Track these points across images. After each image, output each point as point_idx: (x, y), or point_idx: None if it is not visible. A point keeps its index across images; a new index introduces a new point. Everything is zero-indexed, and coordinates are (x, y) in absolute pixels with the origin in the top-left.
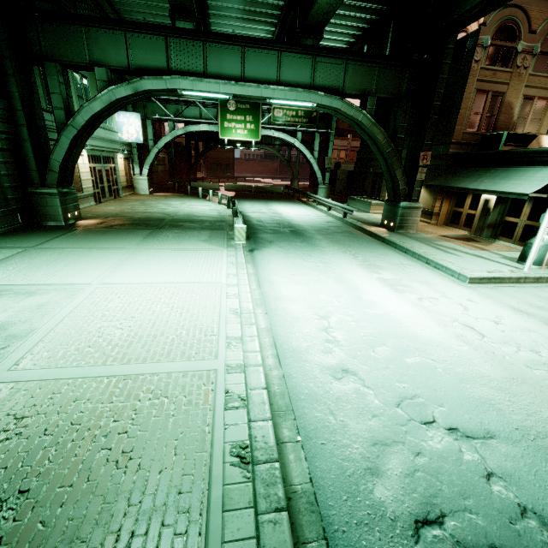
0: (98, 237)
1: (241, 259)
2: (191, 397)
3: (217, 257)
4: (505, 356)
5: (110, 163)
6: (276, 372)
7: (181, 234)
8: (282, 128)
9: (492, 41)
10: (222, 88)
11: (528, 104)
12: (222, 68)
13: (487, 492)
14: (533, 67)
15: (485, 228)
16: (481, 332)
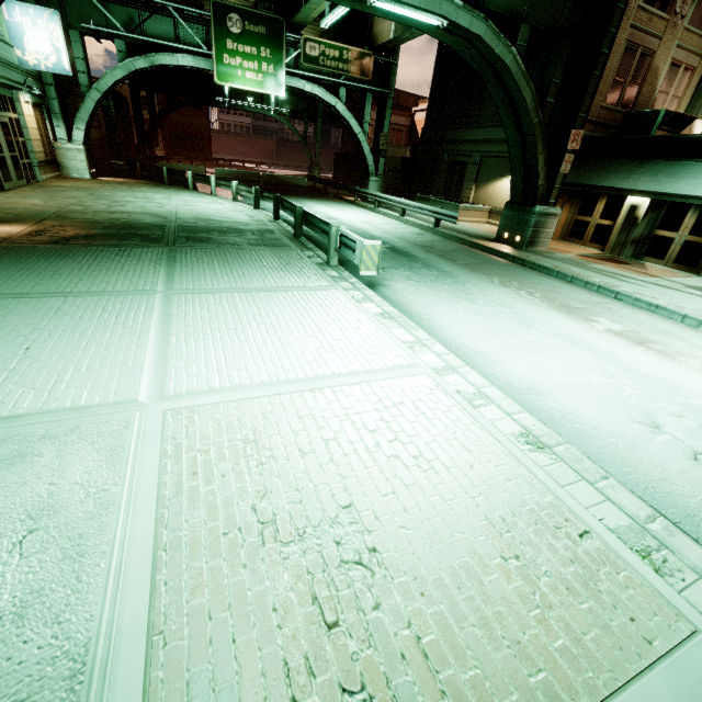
0: (54, 265)
1: (385, 305)
2: None
3: (343, 304)
4: None
5: (6, 109)
6: None
7: (224, 256)
8: (316, 78)
9: None
10: None
11: (674, 73)
12: None
13: None
14: (690, 17)
15: (628, 244)
16: None
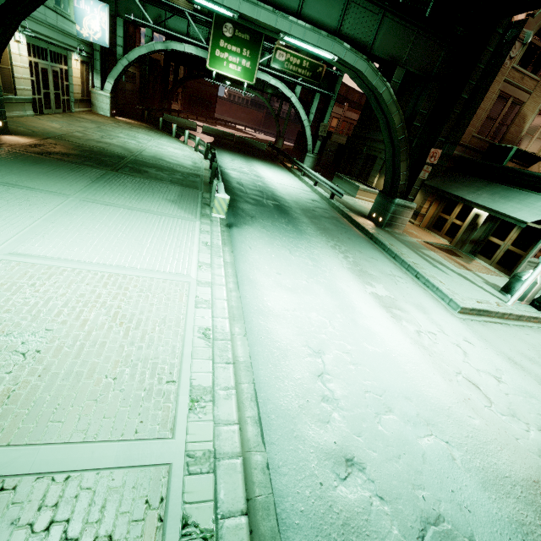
0: (25, 167)
1: (217, 239)
2: (121, 540)
3: (188, 231)
4: (518, 439)
5: (60, 62)
6: (257, 455)
7: (143, 184)
8: (281, 76)
9: (533, 39)
10: None
11: (540, 121)
12: None
13: None
14: None
15: (467, 242)
16: (487, 395)
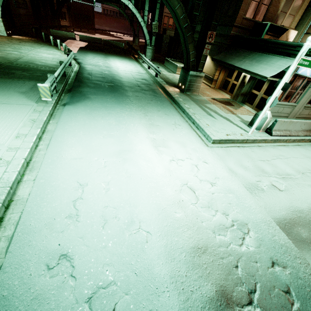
0: None
1: (43, 115)
2: None
3: (22, 113)
4: (203, 222)
5: None
6: None
7: (4, 83)
8: None
9: None
10: None
11: (291, 0)
12: None
13: None
14: None
15: (239, 95)
16: (198, 196)
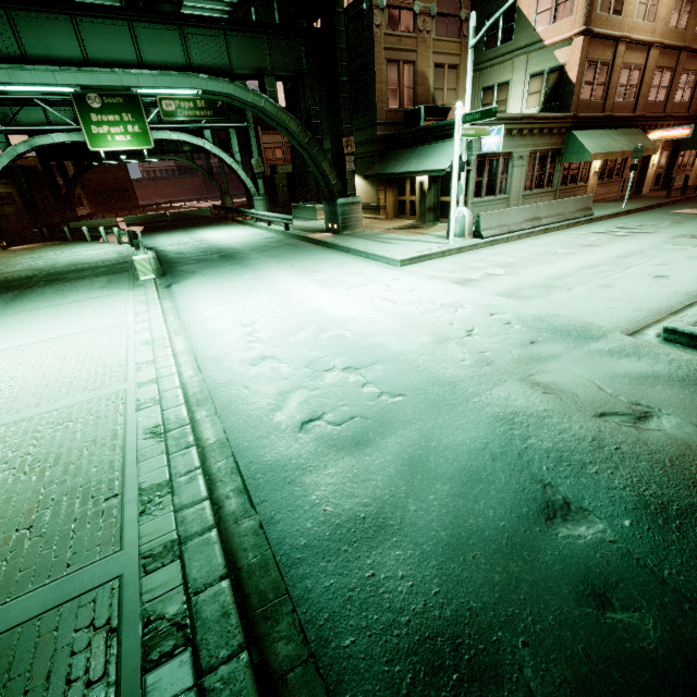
0: None
1: (152, 295)
2: (99, 414)
3: (121, 300)
4: (407, 312)
5: None
6: (196, 378)
7: (64, 287)
8: (181, 127)
9: (388, 2)
10: (59, 78)
11: (441, 72)
12: (49, 47)
13: (360, 393)
14: (435, 31)
15: (426, 212)
16: (395, 301)
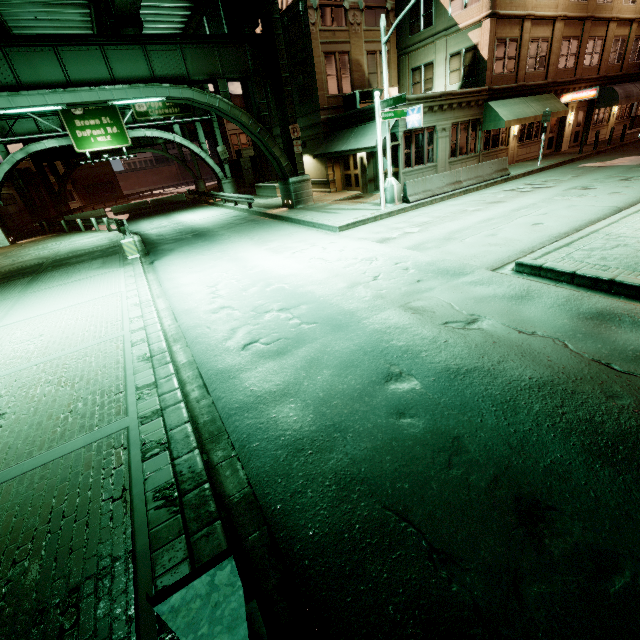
0: None
1: (139, 270)
2: (106, 351)
3: (114, 276)
4: (334, 267)
5: None
6: (173, 326)
7: (68, 270)
8: (153, 125)
9: (320, 2)
10: (48, 99)
11: (373, 58)
12: (38, 75)
13: (287, 324)
14: (364, 22)
15: (367, 184)
16: (327, 259)
